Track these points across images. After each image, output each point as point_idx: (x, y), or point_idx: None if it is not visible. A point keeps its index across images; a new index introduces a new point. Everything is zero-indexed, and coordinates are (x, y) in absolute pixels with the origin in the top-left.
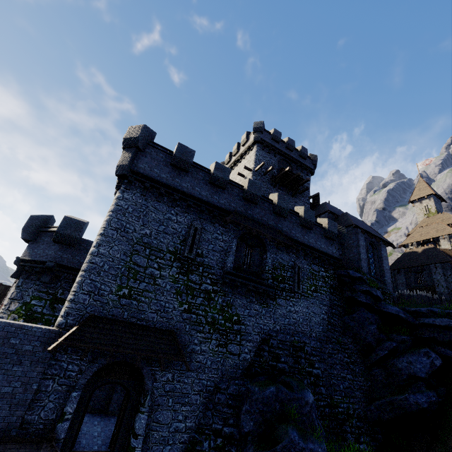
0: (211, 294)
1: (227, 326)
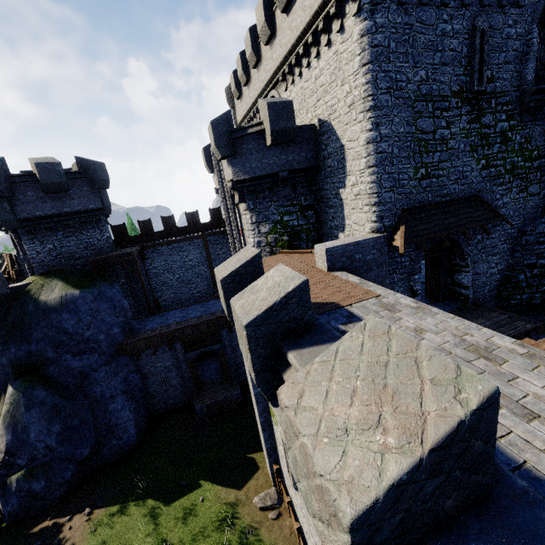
0: (507, 134)
1: (526, 167)
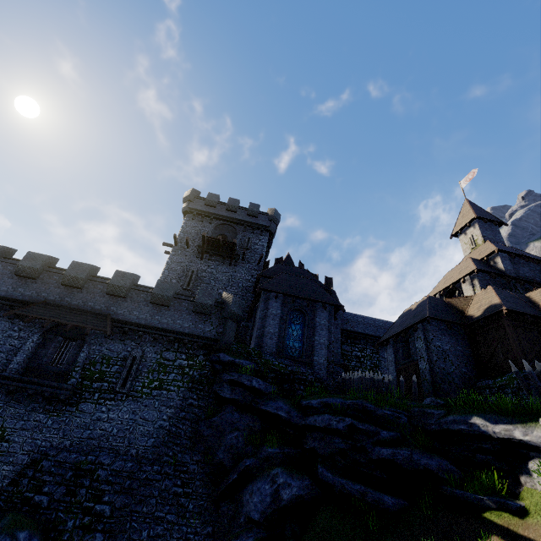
0: None
1: None
